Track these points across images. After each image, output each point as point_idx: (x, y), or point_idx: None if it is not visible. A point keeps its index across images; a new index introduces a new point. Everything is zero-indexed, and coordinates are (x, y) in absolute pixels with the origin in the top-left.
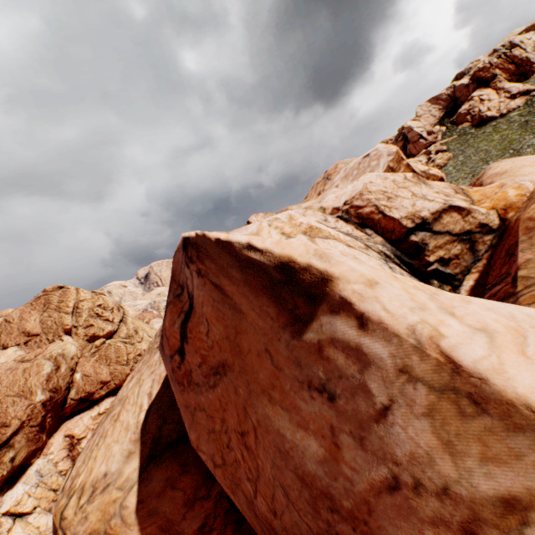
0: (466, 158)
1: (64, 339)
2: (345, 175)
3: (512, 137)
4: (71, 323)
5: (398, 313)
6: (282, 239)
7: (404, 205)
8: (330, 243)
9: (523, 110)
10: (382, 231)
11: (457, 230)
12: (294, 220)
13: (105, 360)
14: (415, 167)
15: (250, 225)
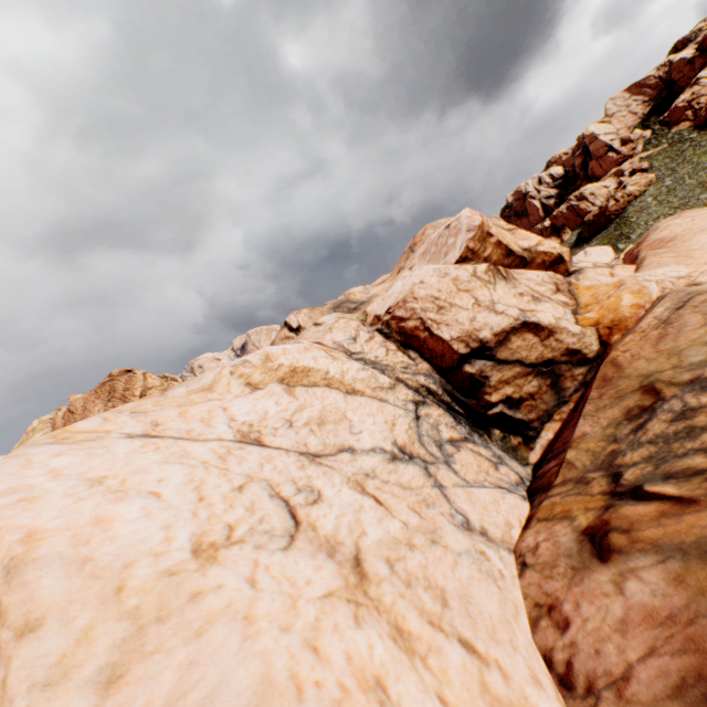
0: (677, 182)
1: None
2: (424, 250)
3: None
4: None
5: (11, 692)
6: (246, 393)
7: (459, 319)
8: (317, 393)
9: None
10: (430, 354)
11: (533, 358)
12: (272, 361)
13: None
14: (515, 243)
15: (207, 373)
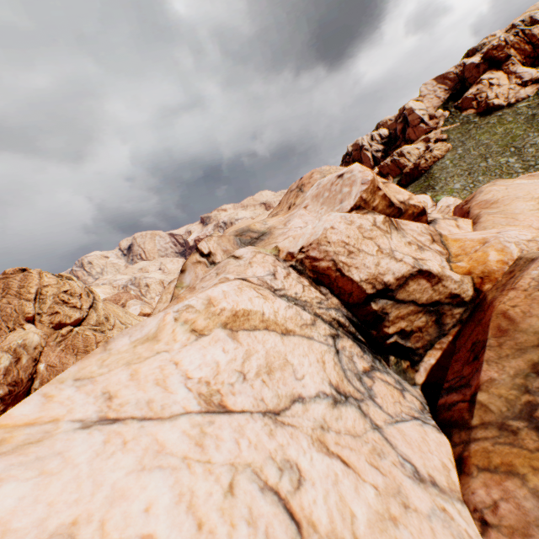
0: (466, 152)
1: (26, 328)
2: (317, 193)
3: (516, 132)
4: (33, 312)
5: None
6: (191, 340)
7: (366, 263)
8: (258, 337)
9: (533, 101)
10: (339, 290)
11: (424, 299)
12: (214, 305)
13: (72, 350)
14: (394, 196)
15: (149, 319)
